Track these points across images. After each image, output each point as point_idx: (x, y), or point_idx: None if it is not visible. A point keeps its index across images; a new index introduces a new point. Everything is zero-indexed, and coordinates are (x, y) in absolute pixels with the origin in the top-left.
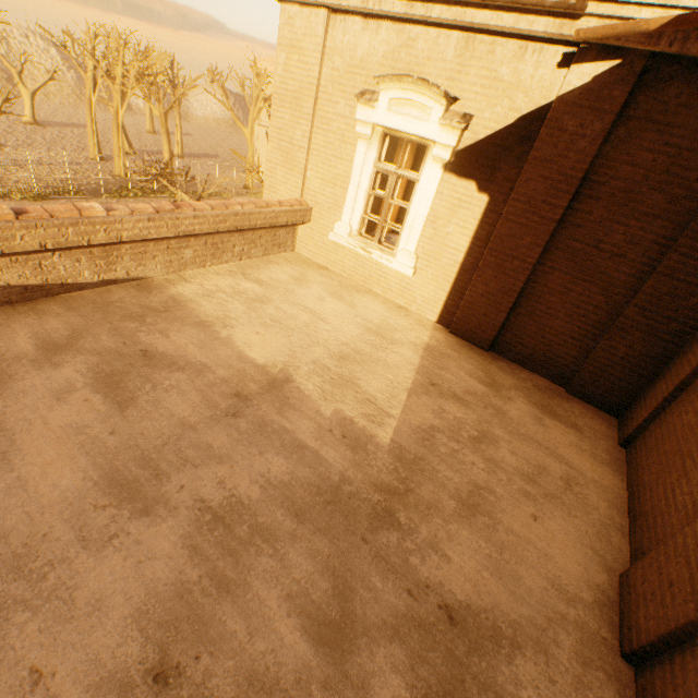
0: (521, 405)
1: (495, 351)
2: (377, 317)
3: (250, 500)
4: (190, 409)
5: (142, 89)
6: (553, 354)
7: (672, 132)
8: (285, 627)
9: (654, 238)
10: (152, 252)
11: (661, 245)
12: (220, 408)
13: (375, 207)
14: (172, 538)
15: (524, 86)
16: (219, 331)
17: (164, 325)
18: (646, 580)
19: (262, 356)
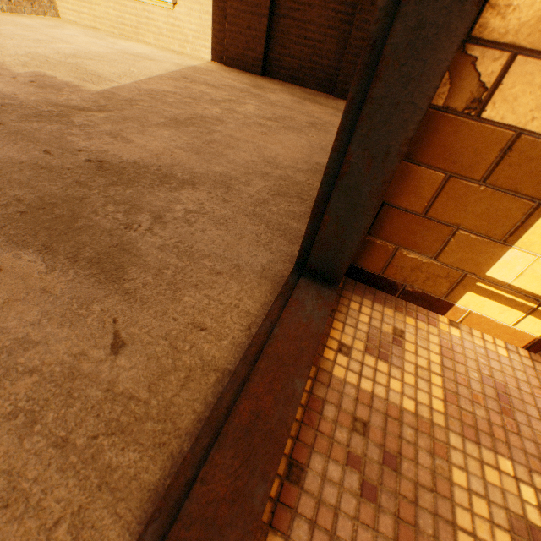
0: (284, 96)
1: (269, 75)
2: (142, 51)
3: None
4: None
5: None
6: (318, 58)
7: None
8: None
9: None
10: None
11: None
12: None
13: None
14: None
15: None
16: None
17: None
18: None
19: None
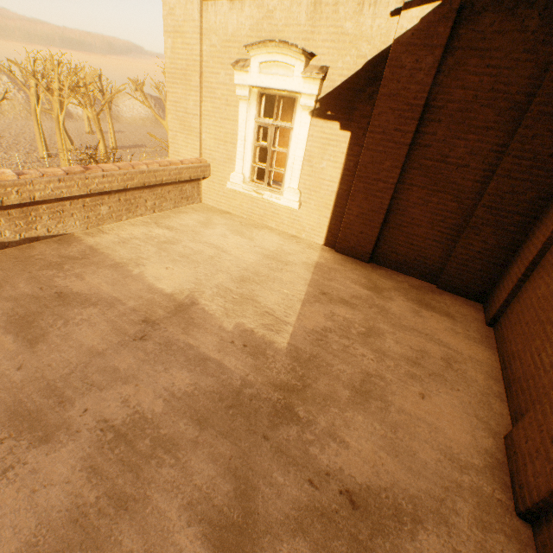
0: (401, 302)
1: (375, 262)
2: (273, 246)
3: (153, 414)
4: (99, 338)
5: (76, 98)
6: (422, 258)
7: (491, 55)
8: (184, 538)
9: (490, 147)
10: (69, 210)
11: (496, 152)
12: (129, 334)
13: (263, 158)
14: (71, 462)
15: (366, 36)
16: (132, 269)
17: (80, 270)
18: (529, 439)
19: (170, 286)
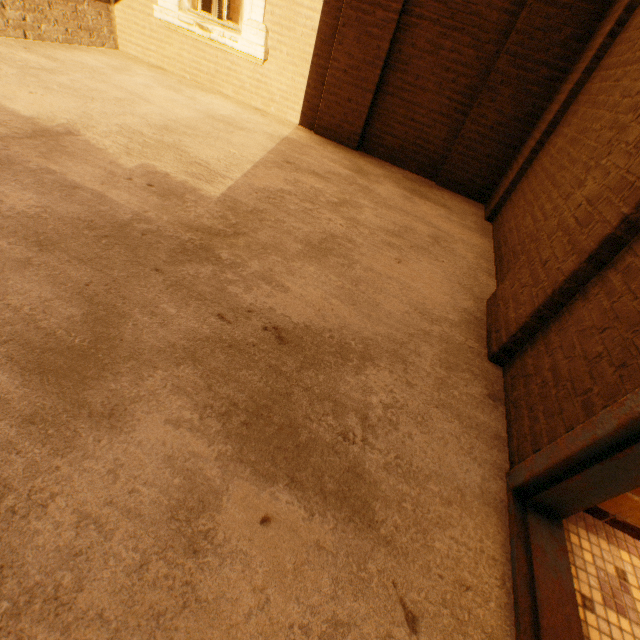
0: (390, 187)
1: (365, 151)
2: (225, 111)
3: None
4: None
5: None
6: (423, 142)
7: None
8: None
9: None
10: None
11: None
12: None
13: None
14: None
15: None
16: None
17: None
18: (516, 282)
19: (31, 110)
